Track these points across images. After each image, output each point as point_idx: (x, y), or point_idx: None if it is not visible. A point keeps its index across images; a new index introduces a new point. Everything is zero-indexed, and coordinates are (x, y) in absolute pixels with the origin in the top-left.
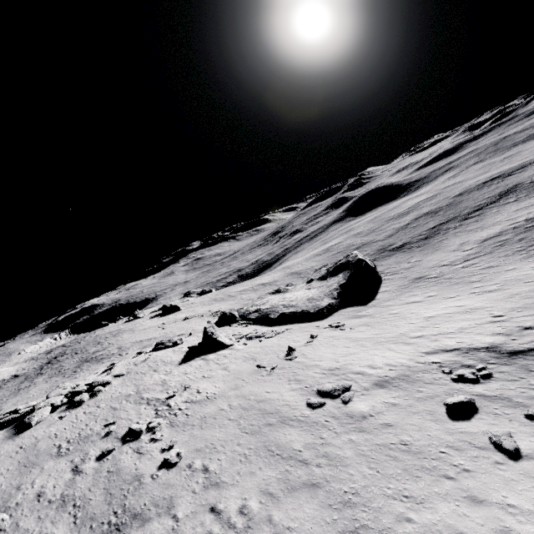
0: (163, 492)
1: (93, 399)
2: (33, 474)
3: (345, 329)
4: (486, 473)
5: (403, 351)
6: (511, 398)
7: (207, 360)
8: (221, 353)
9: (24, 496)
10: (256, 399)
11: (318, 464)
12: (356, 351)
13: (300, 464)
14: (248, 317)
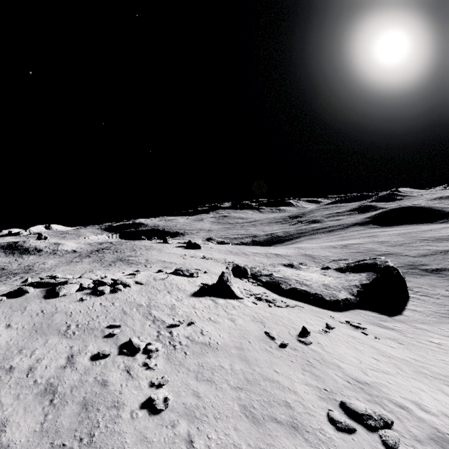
0: (135, 445)
1: (112, 294)
2: (38, 343)
3: (368, 334)
4: None
5: None
6: None
7: (216, 302)
8: (230, 302)
9: (20, 362)
10: (262, 373)
11: None
12: (391, 371)
13: None
14: (258, 278)
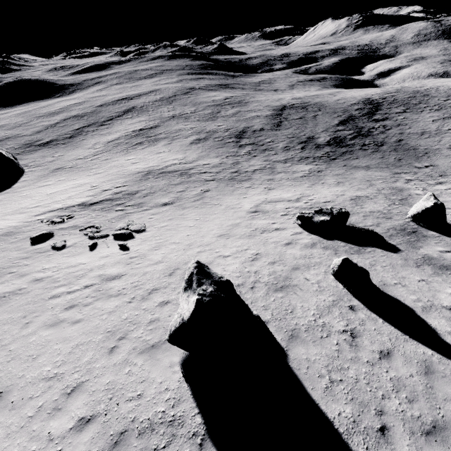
0: None
1: None
2: None
3: None
4: (39, 262)
5: (16, 218)
6: (78, 225)
7: None
8: None
9: None
10: None
11: None
12: None
13: None
14: None
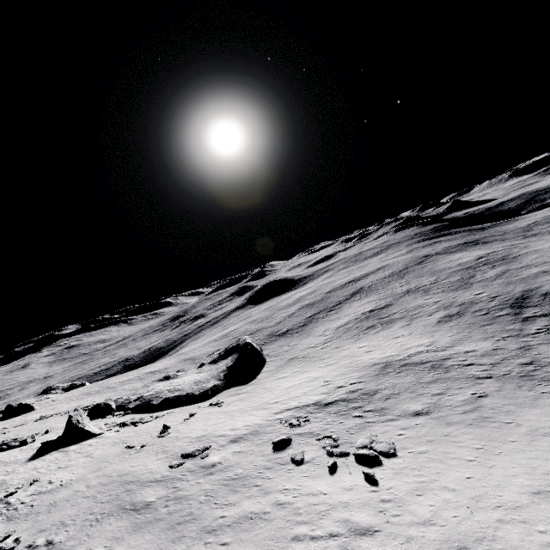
0: None
1: None
2: None
3: (223, 405)
4: (280, 477)
5: (260, 414)
6: (314, 432)
7: (67, 451)
8: (86, 443)
9: None
10: (119, 474)
11: (166, 505)
12: (225, 420)
13: (150, 510)
14: (127, 406)
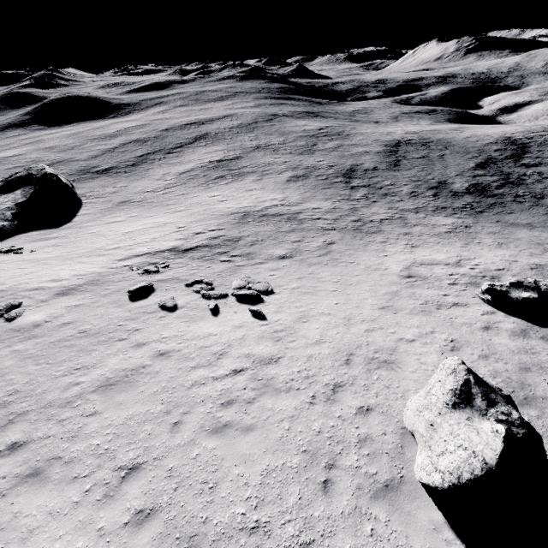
0: None
1: None
2: None
3: (24, 252)
4: (152, 326)
5: (96, 262)
6: (180, 277)
7: None
8: None
9: None
10: None
11: None
12: (36, 270)
13: None
14: None
